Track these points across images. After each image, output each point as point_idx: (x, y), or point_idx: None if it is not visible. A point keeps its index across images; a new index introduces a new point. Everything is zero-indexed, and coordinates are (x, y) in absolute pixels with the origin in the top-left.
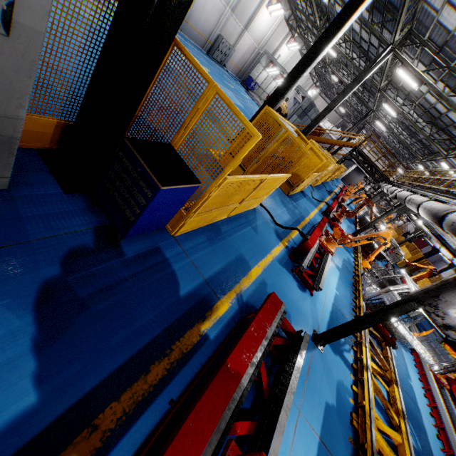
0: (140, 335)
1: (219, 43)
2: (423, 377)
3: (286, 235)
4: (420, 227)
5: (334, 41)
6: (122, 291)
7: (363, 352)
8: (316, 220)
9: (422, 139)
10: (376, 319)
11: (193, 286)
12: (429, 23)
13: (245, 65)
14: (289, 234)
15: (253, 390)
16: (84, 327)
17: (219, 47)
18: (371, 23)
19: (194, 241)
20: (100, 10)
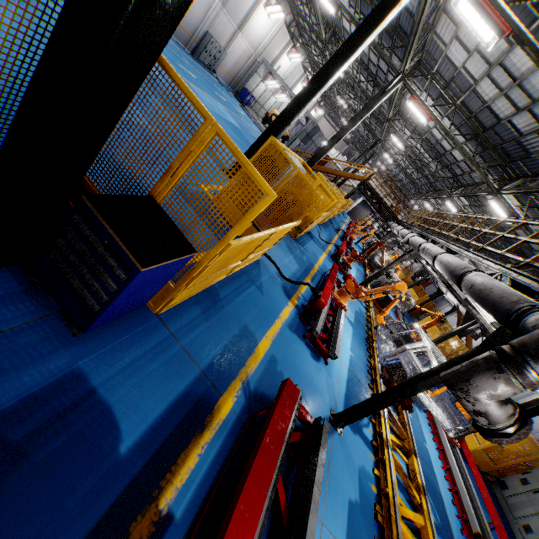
0: (112, 480)
1: (207, 43)
2: (437, 437)
3: (295, 291)
4: (427, 270)
5: (346, 65)
6: (82, 415)
7: (382, 425)
8: (326, 266)
9: (428, 175)
10: (400, 395)
11: (186, 383)
12: (439, 56)
13: (239, 73)
14: (298, 289)
15: (268, 514)
16: (20, 492)
17: (206, 47)
18: (380, 46)
19: (186, 318)
20: (37, 1)
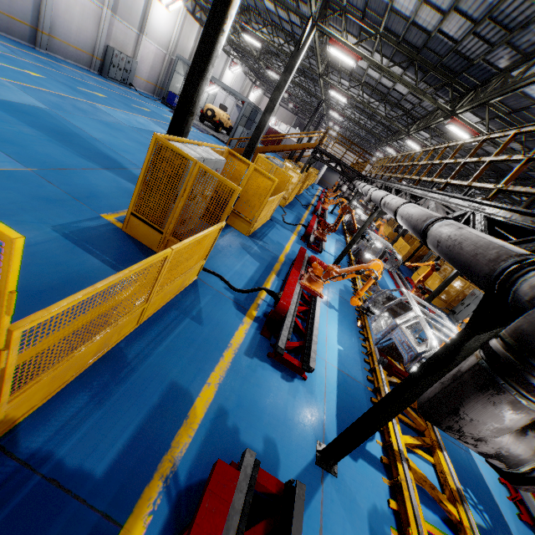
0: None
1: (112, 57)
2: None
3: (252, 299)
4: None
5: (229, 23)
6: None
7: (389, 430)
8: (295, 252)
9: (381, 120)
10: (388, 414)
11: None
12: None
13: (159, 78)
14: (258, 295)
15: None
16: None
17: (112, 62)
18: None
19: (57, 421)
20: None
